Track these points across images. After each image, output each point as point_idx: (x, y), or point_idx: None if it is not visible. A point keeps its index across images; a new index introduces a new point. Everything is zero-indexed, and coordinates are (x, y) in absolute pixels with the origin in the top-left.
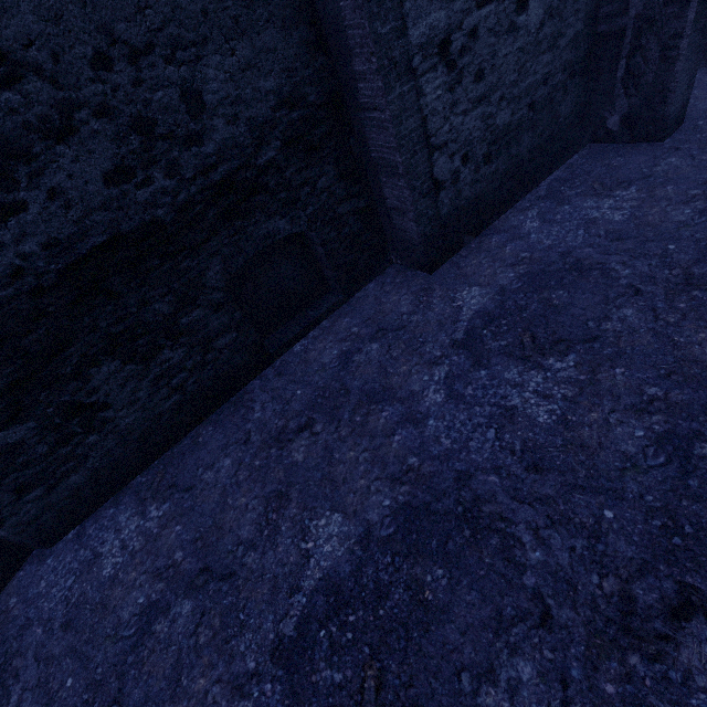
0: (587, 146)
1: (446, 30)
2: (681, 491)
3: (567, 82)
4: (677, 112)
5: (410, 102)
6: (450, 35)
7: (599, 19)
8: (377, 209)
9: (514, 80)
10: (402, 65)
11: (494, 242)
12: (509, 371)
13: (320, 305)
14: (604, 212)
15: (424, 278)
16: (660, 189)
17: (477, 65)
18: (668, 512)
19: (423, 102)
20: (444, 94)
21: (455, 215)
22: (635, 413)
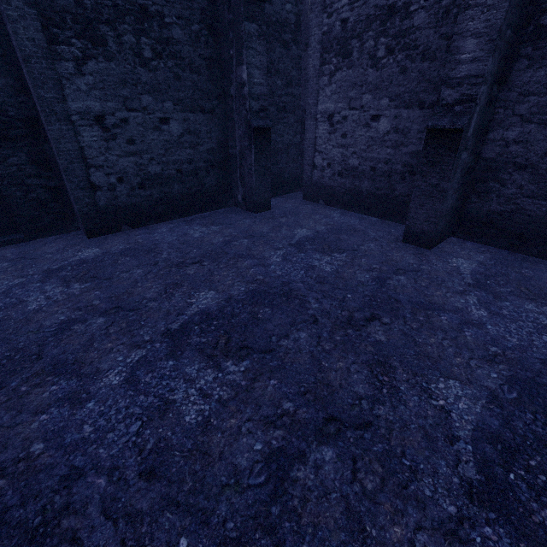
0: (232, 207)
1: (101, 112)
2: (40, 342)
3: (209, 168)
4: (262, 201)
5: (69, 135)
6: (104, 115)
7: (229, 147)
8: (67, 191)
9: (162, 153)
10: (62, 116)
11: (138, 232)
12: (51, 286)
13: (4, 237)
14: (196, 232)
15: (83, 240)
16: (226, 229)
17: (129, 136)
18: (21, 350)
19: (81, 139)
20: (100, 141)
21: (113, 209)
22: (74, 310)
